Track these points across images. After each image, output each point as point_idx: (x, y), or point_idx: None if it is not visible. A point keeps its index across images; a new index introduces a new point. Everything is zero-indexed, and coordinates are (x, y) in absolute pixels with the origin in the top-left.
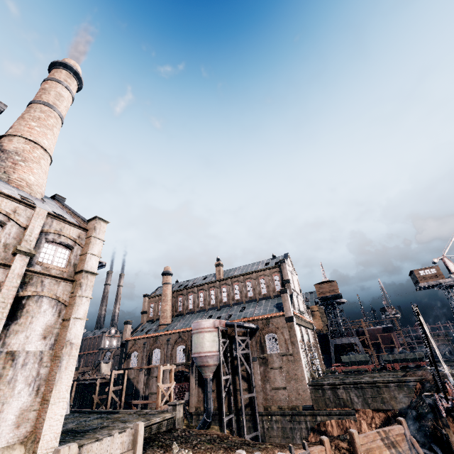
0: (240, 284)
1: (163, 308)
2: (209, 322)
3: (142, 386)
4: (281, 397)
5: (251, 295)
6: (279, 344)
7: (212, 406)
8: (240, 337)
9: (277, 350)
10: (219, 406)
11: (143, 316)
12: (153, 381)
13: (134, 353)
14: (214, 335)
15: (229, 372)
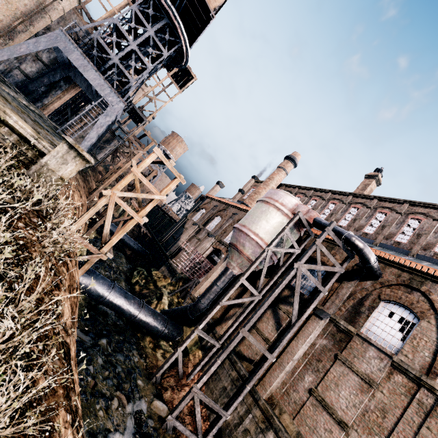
0: (393, 215)
1: (257, 189)
2: (291, 199)
3: (185, 238)
4: (318, 427)
5: (402, 241)
6: (409, 340)
7: (205, 305)
8: (324, 248)
9: (391, 345)
10: (218, 320)
11: (238, 194)
12: (194, 241)
13: (203, 210)
14: (283, 222)
15: (262, 290)
